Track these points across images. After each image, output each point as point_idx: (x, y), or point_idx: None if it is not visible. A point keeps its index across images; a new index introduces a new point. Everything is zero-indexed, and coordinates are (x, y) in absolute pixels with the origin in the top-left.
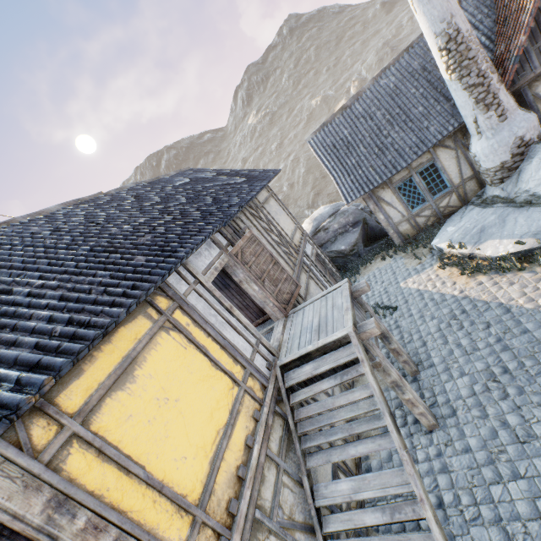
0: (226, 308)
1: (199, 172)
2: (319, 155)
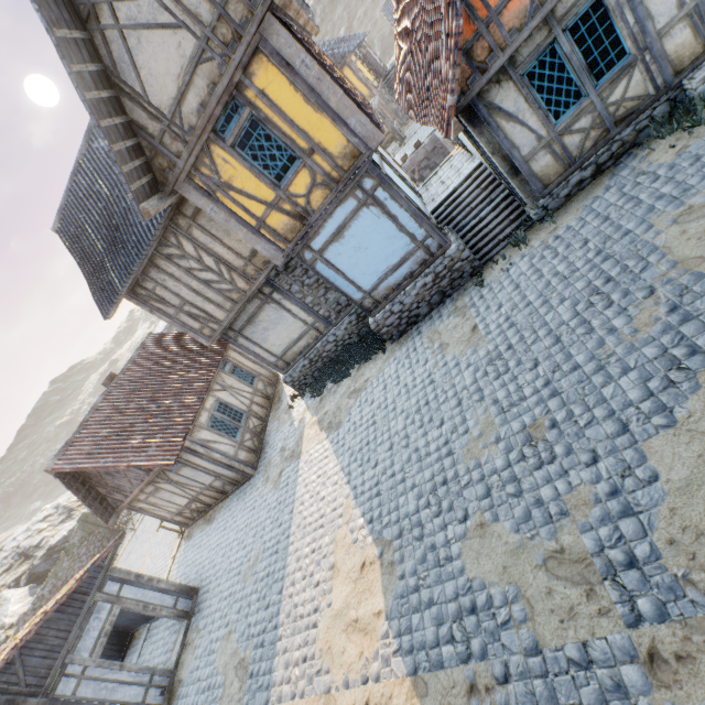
0: (367, 66)
1: (331, 40)
2: (388, 19)
